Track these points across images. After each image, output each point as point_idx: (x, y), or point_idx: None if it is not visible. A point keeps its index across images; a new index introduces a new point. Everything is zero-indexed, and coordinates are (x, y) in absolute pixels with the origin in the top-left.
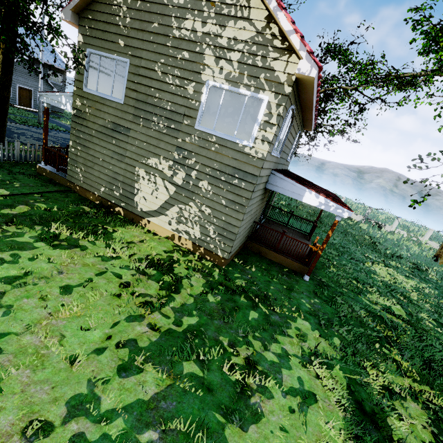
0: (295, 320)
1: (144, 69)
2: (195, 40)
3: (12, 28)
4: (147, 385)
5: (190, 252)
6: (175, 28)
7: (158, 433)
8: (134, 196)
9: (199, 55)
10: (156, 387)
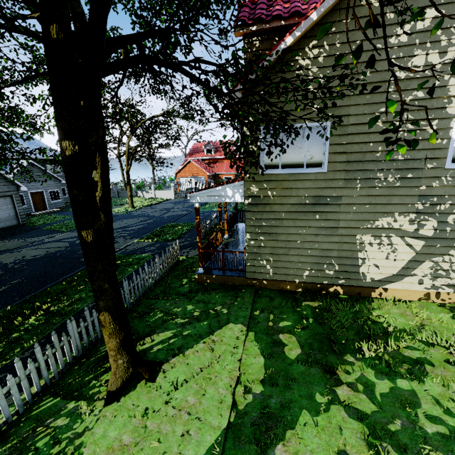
0: None
1: (354, 126)
2: (432, 74)
3: (103, 136)
4: None
5: None
6: (397, 69)
7: None
8: (358, 268)
9: (440, 89)
10: None
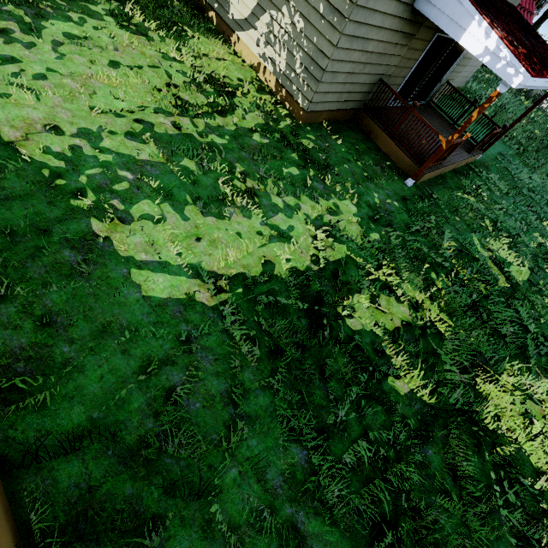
0: (342, 200)
1: None
2: None
3: None
4: (143, 153)
5: (271, 93)
6: None
7: (134, 177)
8: None
9: None
10: (150, 157)
